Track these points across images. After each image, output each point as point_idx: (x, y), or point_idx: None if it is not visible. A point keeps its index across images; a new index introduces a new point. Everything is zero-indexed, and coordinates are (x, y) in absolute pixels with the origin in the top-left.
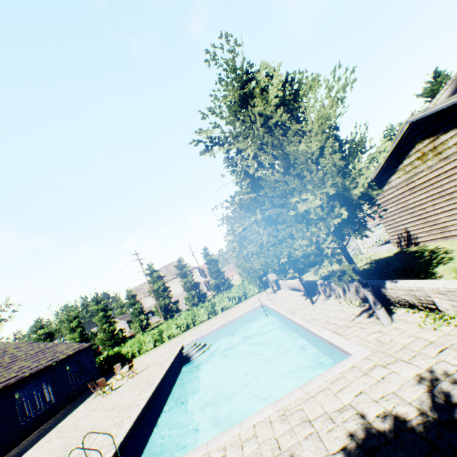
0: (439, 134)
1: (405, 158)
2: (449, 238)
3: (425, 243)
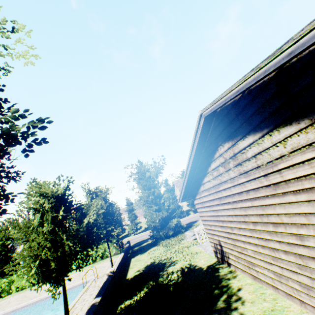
0: (237, 138)
1: (212, 160)
2: (257, 280)
3: (236, 268)
